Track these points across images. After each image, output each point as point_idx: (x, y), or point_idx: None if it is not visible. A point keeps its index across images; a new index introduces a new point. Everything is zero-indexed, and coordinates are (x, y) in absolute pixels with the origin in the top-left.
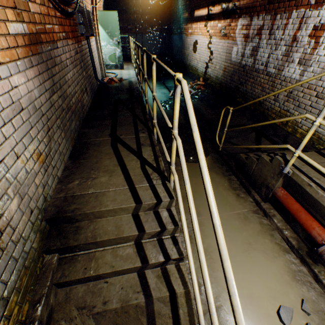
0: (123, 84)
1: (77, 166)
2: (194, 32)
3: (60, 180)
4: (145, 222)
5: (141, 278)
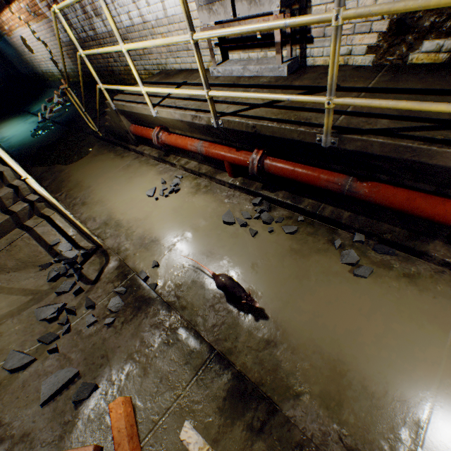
0: None
1: None
2: (11, 26)
3: None
4: None
5: (22, 228)
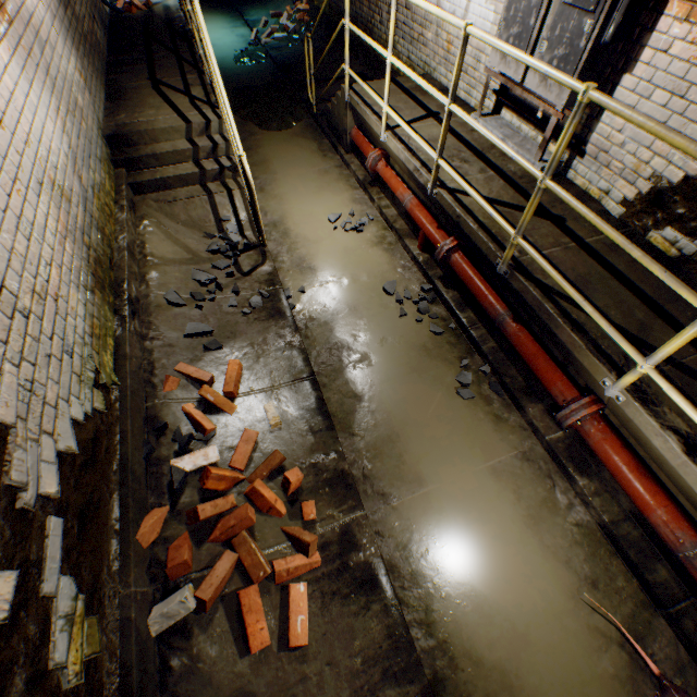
0: (153, 12)
1: (119, 107)
2: None
3: (106, 116)
4: (199, 142)
5: (204, 187)
